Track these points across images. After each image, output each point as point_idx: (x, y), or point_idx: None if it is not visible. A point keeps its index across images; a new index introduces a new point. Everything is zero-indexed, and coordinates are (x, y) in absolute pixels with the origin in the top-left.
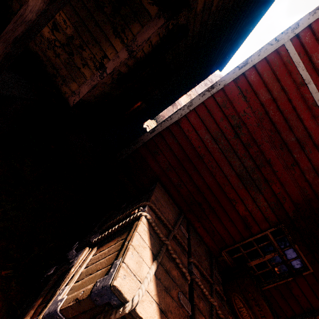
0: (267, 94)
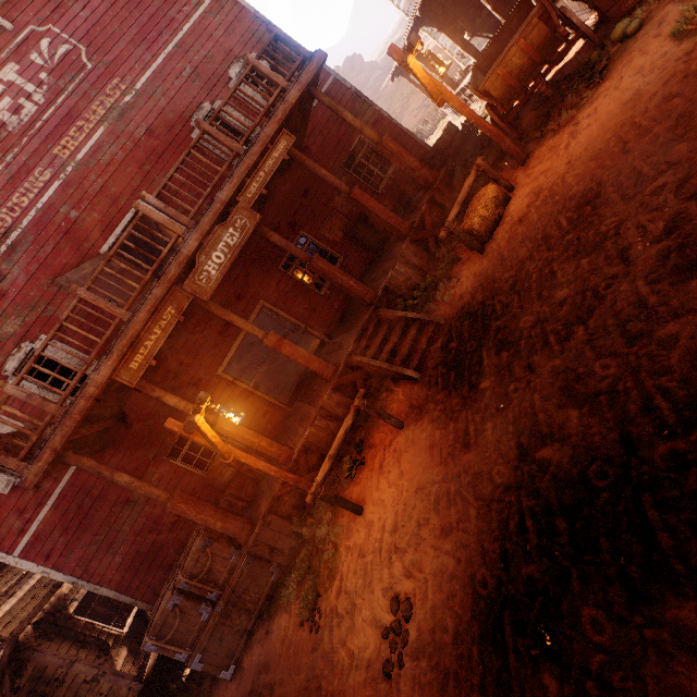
0: (61, 541)
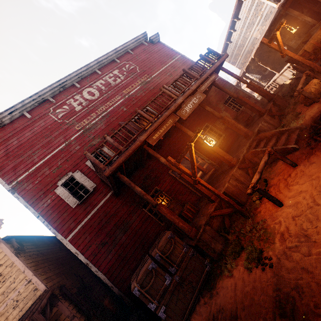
0: (87, 238)
